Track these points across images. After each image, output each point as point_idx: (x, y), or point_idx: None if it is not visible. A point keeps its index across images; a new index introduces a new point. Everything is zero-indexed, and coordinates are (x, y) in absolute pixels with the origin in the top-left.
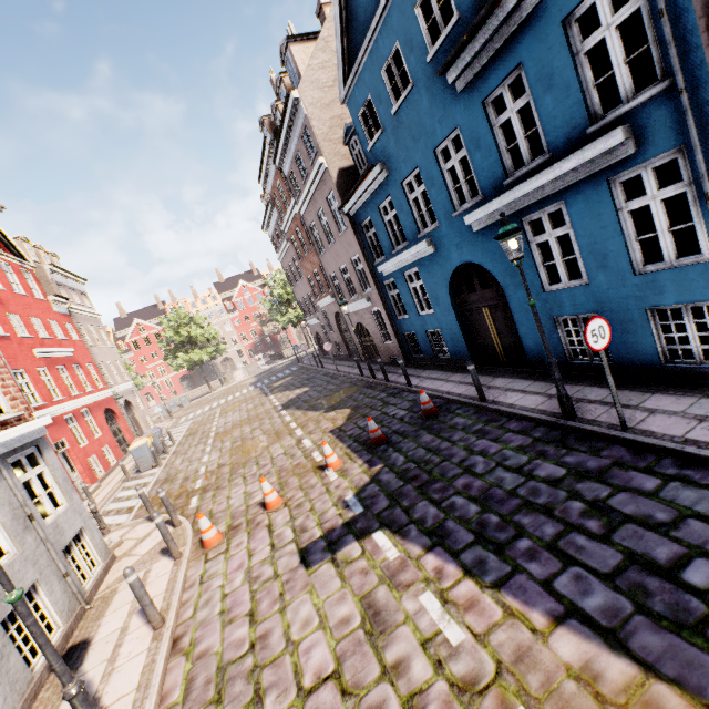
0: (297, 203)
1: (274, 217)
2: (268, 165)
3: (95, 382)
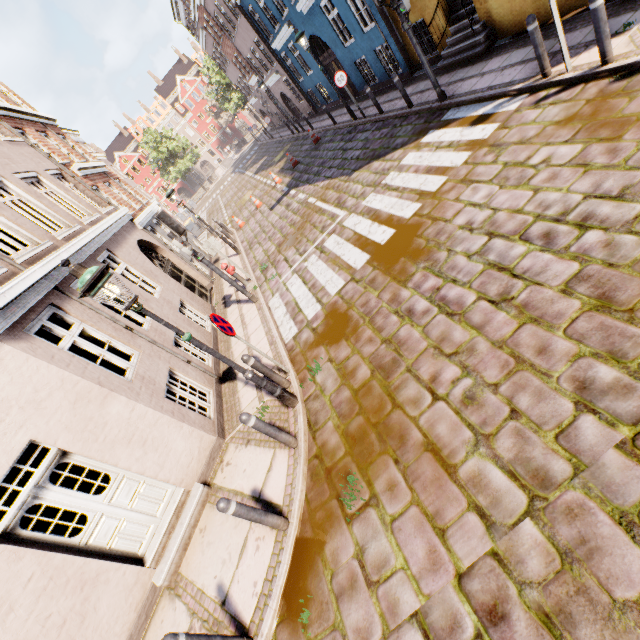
0: None
1: (180, 7)
2: None
3: None
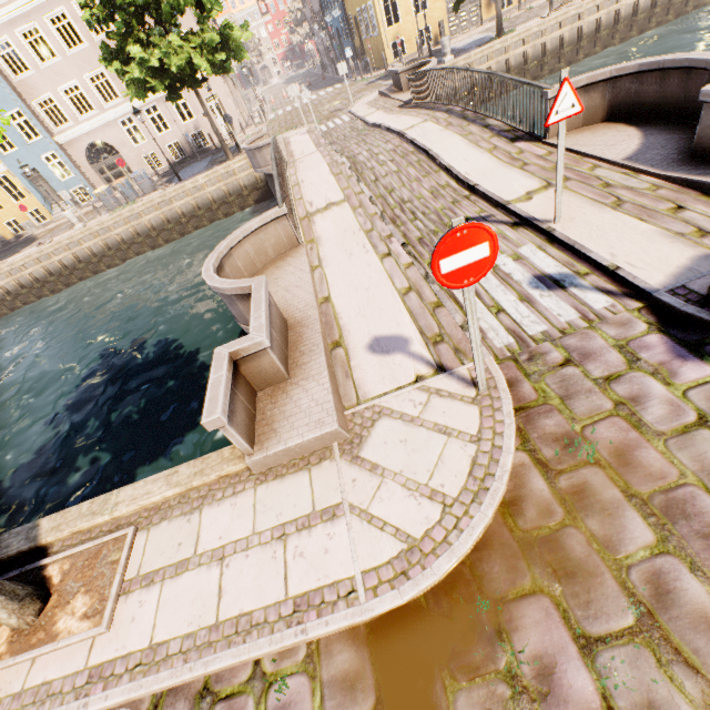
0: None
1: None
2: None
3: None
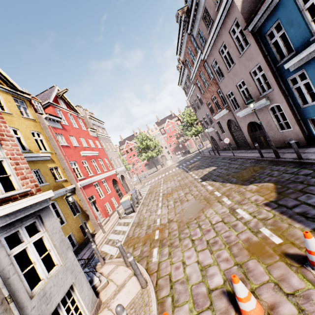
0: (202, 53)
1: (185, 74)
2: (182, 40)
3: (108, 167)
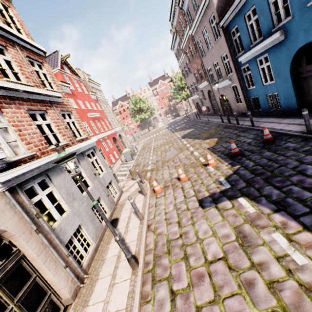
0: (190, 28)
1: (177, 41)
2: (175, 9)
3: (108, 127)
